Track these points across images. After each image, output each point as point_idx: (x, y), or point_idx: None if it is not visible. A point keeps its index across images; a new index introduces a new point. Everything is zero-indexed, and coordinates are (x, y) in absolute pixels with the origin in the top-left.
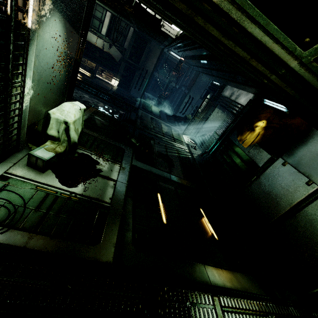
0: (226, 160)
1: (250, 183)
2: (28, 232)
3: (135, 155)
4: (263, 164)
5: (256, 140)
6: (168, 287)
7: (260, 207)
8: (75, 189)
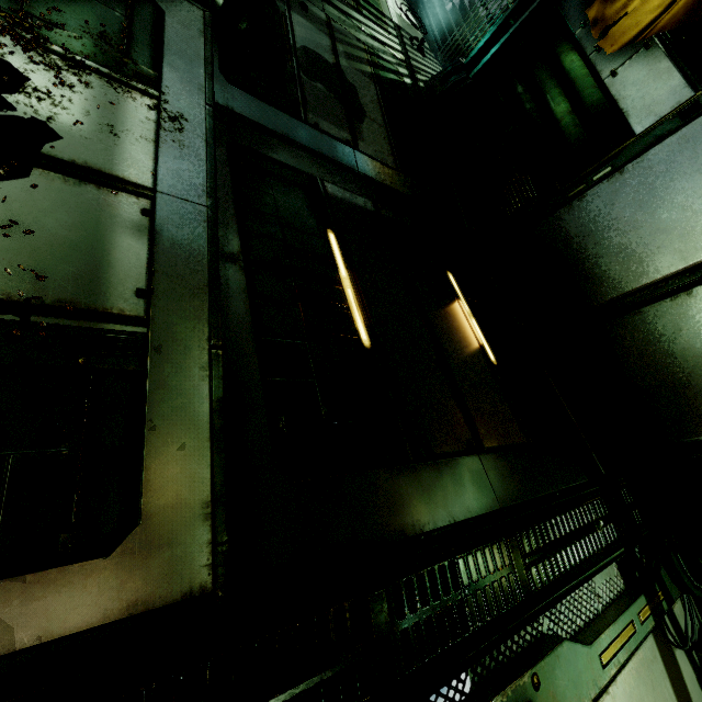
0: (523, 102)
1: (585, 188)
2: None
3: (218, 55)
4: (651, 124)
5: (663, 22)
6: (410, 577)
7: (593, 261)
8: None
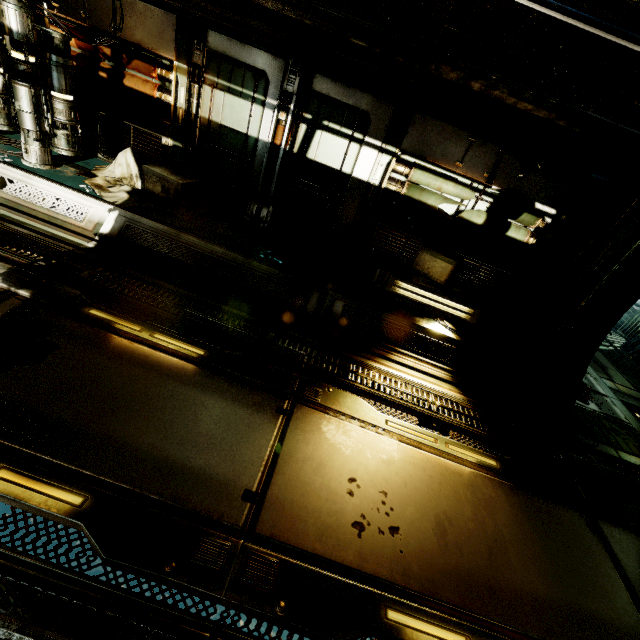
0: None
1: None
2: (609, 446)
3: None
4: None
5: None
6: None
7: None
8: (591, 406)
